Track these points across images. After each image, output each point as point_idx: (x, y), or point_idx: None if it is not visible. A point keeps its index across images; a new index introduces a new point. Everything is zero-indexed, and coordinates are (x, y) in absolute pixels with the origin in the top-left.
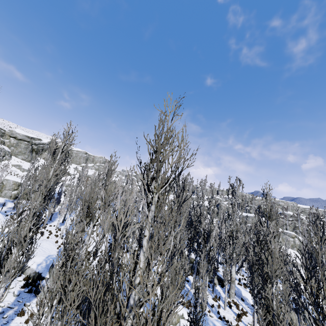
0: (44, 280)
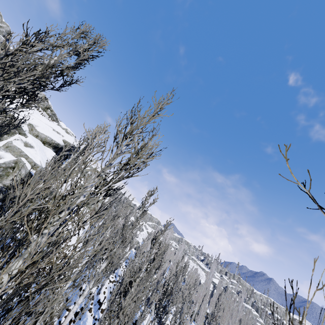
0: None
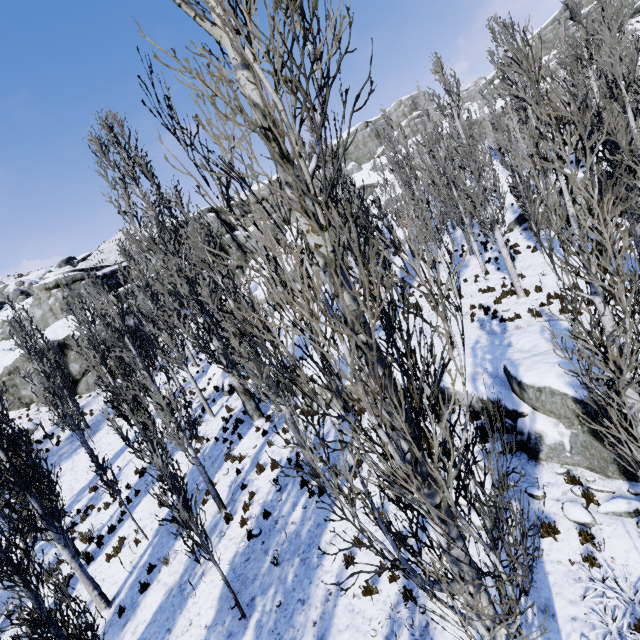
0: (523, 421)
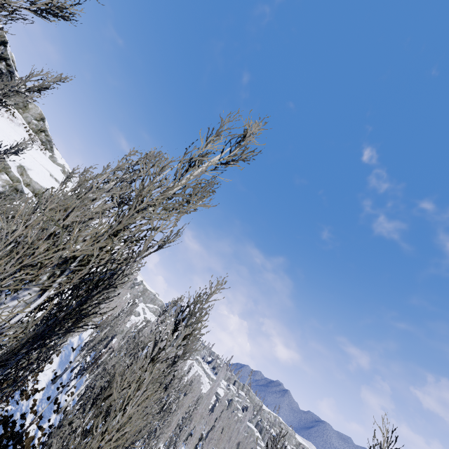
0: None
